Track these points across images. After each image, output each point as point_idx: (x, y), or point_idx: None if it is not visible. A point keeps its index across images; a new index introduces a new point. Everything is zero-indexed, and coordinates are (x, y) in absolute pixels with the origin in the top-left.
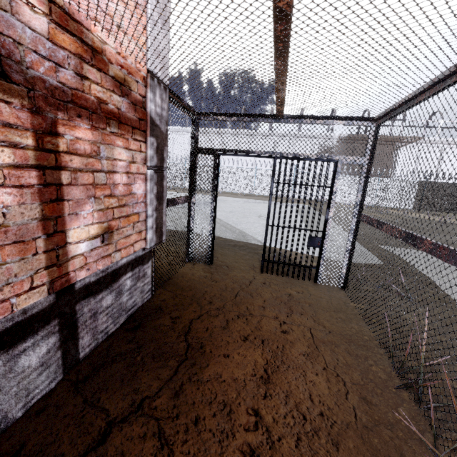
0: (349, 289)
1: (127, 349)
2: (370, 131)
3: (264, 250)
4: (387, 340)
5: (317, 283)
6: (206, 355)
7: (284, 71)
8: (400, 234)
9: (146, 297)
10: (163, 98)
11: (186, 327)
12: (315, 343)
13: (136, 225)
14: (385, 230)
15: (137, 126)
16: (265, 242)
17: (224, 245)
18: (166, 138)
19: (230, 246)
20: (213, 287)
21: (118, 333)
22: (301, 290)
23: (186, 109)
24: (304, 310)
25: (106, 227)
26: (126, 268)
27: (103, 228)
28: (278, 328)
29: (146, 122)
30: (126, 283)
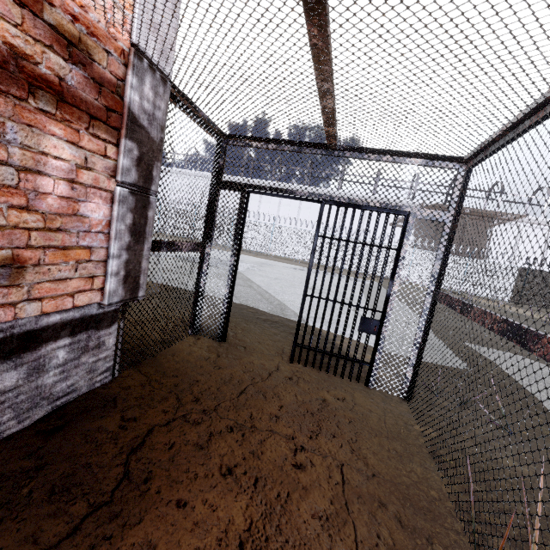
0: (415, 402)
1: (16, 470)
2: (458, 177)
3: (297, 329)
4: (469, 504)
5: (369, 386)
6: (147, 498)
7: (325, 52)
8: (497, 325)
9: (99, 380)
10: (159, 93)
11: (139, 438)
12: (345, 495)
13: (84, 265)
14: (474, 316)
15: (101, 116)
16: (299, 318)
17: (252, 318)
18: (159, 149)
19: (260, 321)
20: (212, 375)
21: (22, 436)
22: (343, 395)
23: (206, 125)
24: (340, 429)
25: (7, 257)
26: (57, 331)
27: (1, 257)
28: (290, 459)
29: (122, 117)
30: (55, 355)
